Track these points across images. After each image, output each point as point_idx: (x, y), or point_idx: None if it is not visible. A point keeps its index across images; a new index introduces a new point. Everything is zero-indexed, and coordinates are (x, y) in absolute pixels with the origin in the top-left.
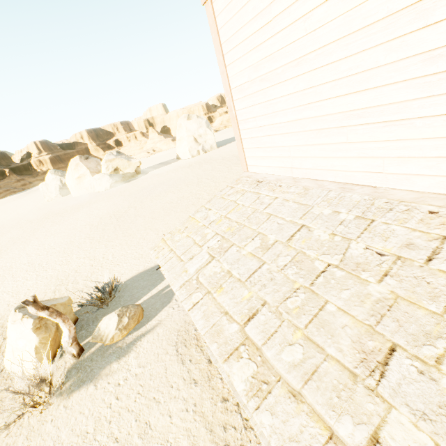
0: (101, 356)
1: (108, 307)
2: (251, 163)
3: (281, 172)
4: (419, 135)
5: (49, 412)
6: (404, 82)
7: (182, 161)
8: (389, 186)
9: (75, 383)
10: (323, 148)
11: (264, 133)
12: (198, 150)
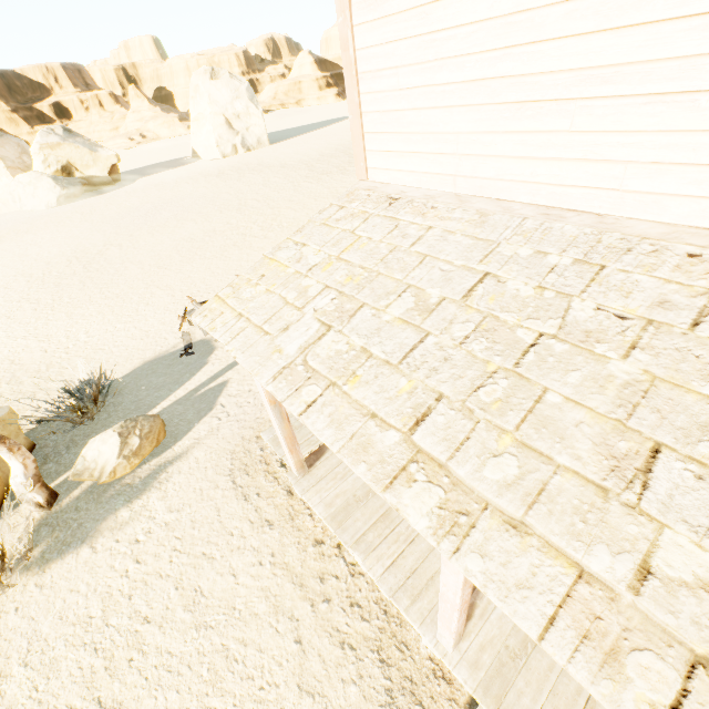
0: (95, 502)
1: (94, 423)
2: (377, 164)
3: (433, 183)
4: (700, 124)
5: (9, 599)
6: (705, 17)
7: (205, 163)
8: (623, 214)
9: (52, 548)
10: (522, 139)
11: (411, 103)
12: (235, 145)
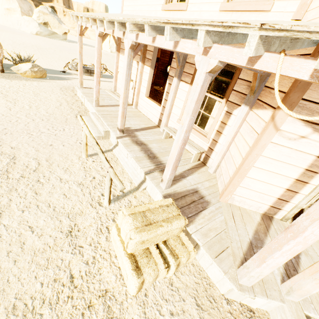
0: (16, 77)
1: None
2: (124, 9)
3: (131, 13)
4: None
5: None
6: None
7: (103, 50)
8: (149, 15)
9: None
10: (141, 1)
11: None
12: None
